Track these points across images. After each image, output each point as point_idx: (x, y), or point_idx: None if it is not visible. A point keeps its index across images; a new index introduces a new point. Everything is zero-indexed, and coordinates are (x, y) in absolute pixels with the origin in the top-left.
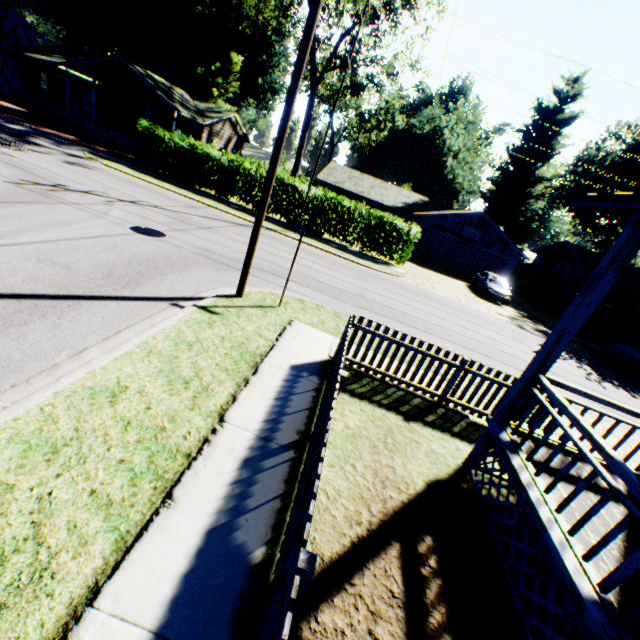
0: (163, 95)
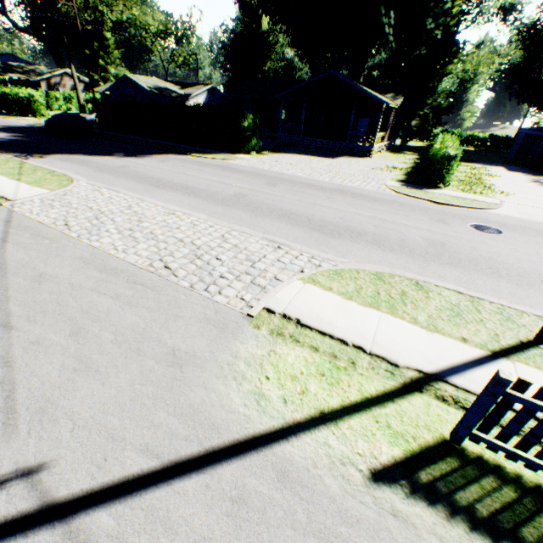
0: (0, 71)
